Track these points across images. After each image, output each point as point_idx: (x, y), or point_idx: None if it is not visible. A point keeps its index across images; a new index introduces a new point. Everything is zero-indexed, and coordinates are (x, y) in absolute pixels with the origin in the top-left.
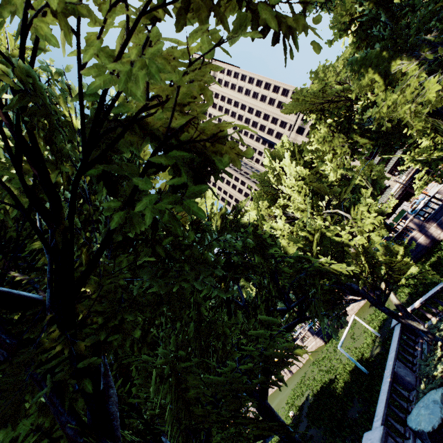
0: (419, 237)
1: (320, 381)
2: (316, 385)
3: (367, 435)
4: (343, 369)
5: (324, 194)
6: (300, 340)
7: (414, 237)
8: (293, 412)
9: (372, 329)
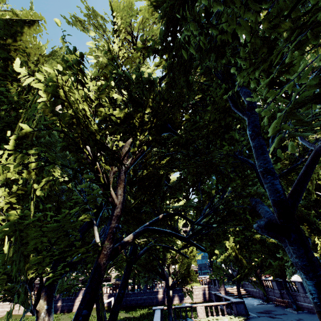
0: (160, 294)
1: None
2: None
3: None
4: None
5: None
6: None
7: (159, 291)
8: None
9: None
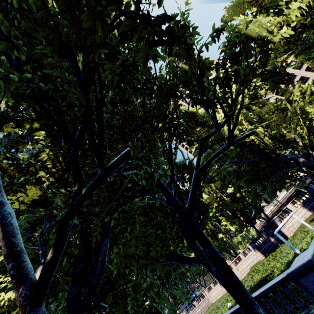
0: None
1: (258, 278)
2: (254, 282)
3: (300, 255)
4: (281, 264)
5: (264, 104)
6: (242, 253)
7: None
8: (231, 304)
9: (311, 227)
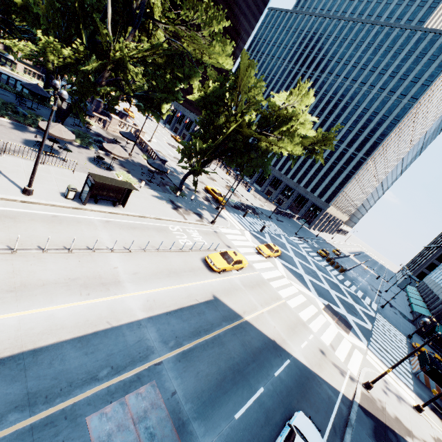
0: None
1: None
2: None
3: None
4: None
5: None
6: None
7: None
8: None
9: None
